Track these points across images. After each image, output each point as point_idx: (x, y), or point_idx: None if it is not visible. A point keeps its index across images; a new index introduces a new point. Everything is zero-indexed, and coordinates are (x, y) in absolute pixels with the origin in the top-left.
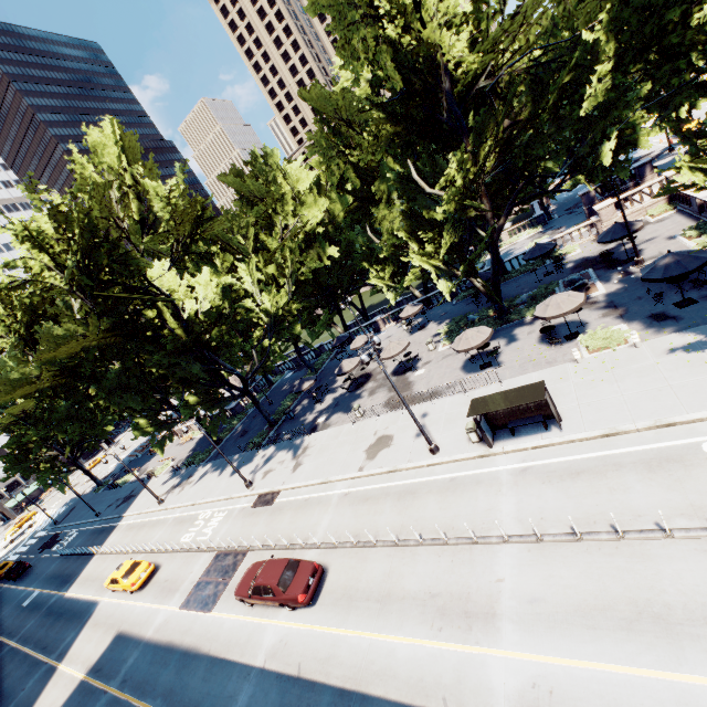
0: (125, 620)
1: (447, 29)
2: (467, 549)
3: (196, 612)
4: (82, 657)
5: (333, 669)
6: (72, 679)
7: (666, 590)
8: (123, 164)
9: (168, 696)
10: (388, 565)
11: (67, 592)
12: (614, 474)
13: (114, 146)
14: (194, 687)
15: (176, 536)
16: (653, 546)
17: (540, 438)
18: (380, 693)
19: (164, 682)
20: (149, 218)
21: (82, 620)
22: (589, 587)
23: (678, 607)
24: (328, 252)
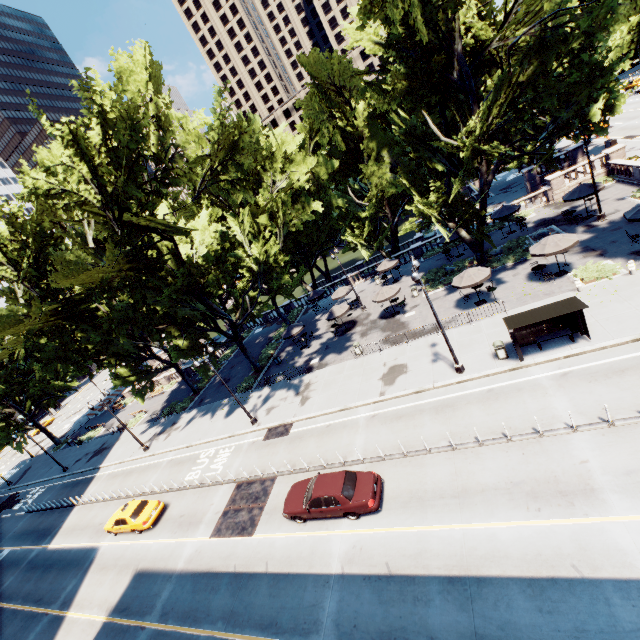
0: (141, 558)
1: None
2: (535, 442)
3: (233, 538)
4: (96, 601)
5: (430, 562)
6: (90, 624)
7: None
8: (148, 91)
9: (230, 618)
10: (451, 466)
11: (51, 544)
12: None
13: (141, 72)
14: (262, 604)
15: (177, 476)
16: None
17: (570, 348)
18: (496, 573)
19: (218, 606)
20: (168, 150)
21: (81, 567)
22: None
23: None
24: (313, 208)
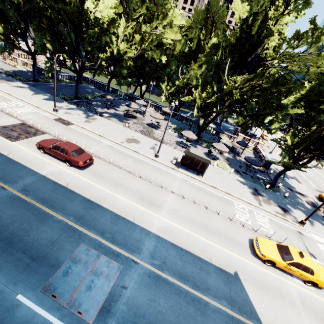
0: None
1: (278, 35)
2: (158, 188)
3: (0, 136)
4: None
5: (86, 192)
6: None
7: (212, 224)
8: None
9: None
10: (124, 176)
11: None
12: (211, 196)
13: None
14: None
15: None
16: (213, 215)
17: (194, 175)
18: (107, 207)
19: None
20: None
21: None
22: (193, 215)
23: (214, 229)
24: (161, 58)
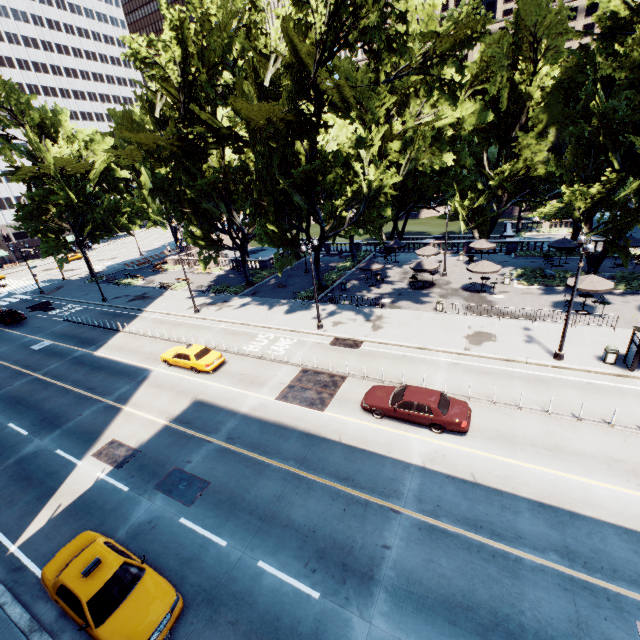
0: (201, 392)
1: None
2: (639, 437)
3: (301, 407)
4: (154, 408)
5: (519, 486)
6: (151, 422)
7: None
8: None
9: (303, 462)
10: (544, 426)
11: (97, 352)
12: None
13: None
14: (337, 462)
15: (233, 343)
16: None
17: None
18: (591, 514)
19: (290, 450)
20: None
21: (134, 378)
22: None
23: None
24: (443, 157)
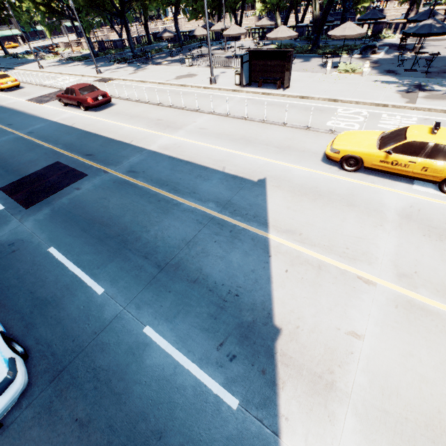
0: None
1: None
2: (191, 112)
3: (33, 103)
4: None
5: (89, 127)
6: None
7: (262, 136)
8: None
9: None
10: (147, 109)
11: None
12: (288, 108)
13: None
14: (15, 120)
15: (41, 81)
16: (274, 127)
17: (270, 90)
18: (105, 135)
19: (0, 116)
20: None
21: None
22: (231, 130)
23: (260, 140)
24: None
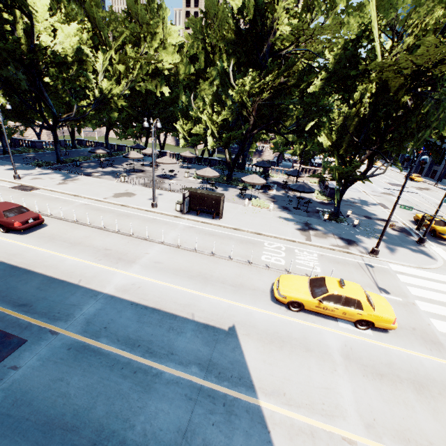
0: None
1: (286, 13)
2: (140, 241)
3: None
4: None
5: (15, 258)
6: None
7: (215, 272)
8: None
9: None
10: (89, 234)
11: None
12: (227, 240)
13: None
14: None
15: None
16: (222, 261)
17: (208, 220)
18: (41, 272)
19: None
20: None
21: None
22: (186, 264)
23: (216, 277)
24: (163, 88)
